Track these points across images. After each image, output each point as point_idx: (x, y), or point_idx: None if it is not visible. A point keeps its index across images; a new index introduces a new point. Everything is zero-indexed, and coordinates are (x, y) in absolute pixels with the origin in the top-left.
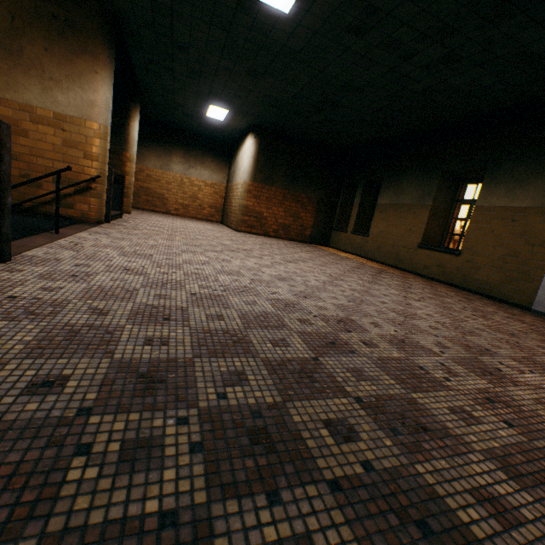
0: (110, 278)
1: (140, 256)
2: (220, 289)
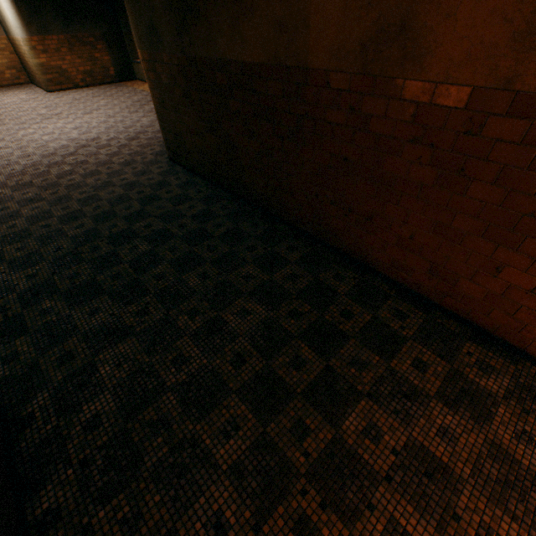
0: None
1: None
2: (45, 143)
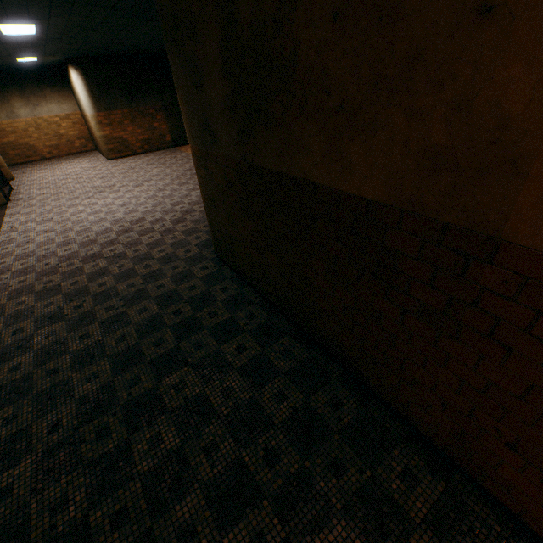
0: (42, 238)
1: (47, 222)
2: (90, 225)
